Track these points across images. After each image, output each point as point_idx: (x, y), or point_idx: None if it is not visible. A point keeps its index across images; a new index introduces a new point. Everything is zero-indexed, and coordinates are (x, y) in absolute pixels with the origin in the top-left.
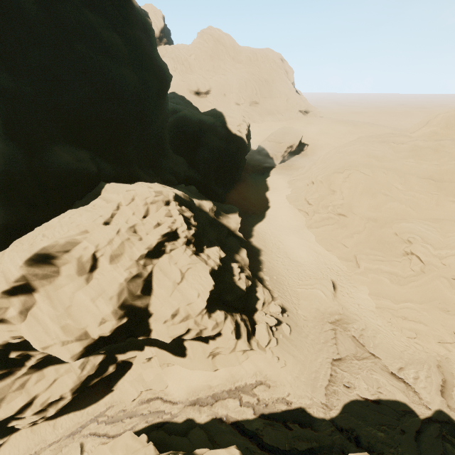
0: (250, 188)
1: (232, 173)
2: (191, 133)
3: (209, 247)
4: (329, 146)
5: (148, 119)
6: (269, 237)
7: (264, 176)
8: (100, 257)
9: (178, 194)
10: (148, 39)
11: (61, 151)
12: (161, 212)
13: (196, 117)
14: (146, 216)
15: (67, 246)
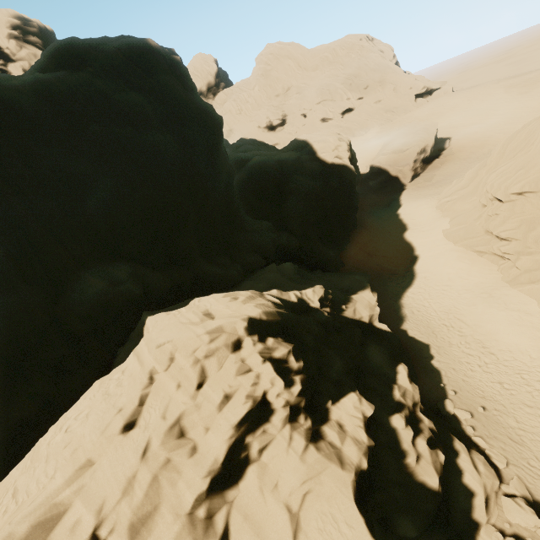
0: (376, 234)
1: (342, 219)
2: (270, 183)
3: (337, 397)
4: (488, 127)
5: (202, 189)
6: (435, 313)
7: (392, 208)
8: (108, 537)
9: (254, 317)
10: (180, 82)
11: (91, 277)
12: (228, 370)
13: (272, 160)
14: (202, 382)
15: (33, 538)
